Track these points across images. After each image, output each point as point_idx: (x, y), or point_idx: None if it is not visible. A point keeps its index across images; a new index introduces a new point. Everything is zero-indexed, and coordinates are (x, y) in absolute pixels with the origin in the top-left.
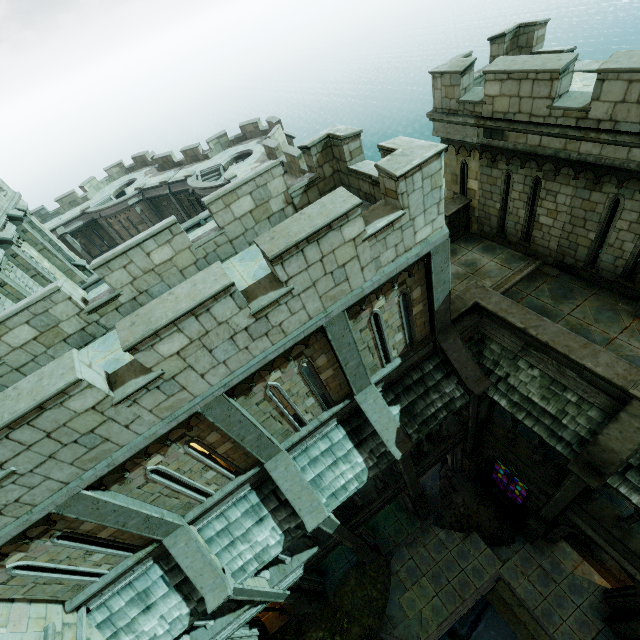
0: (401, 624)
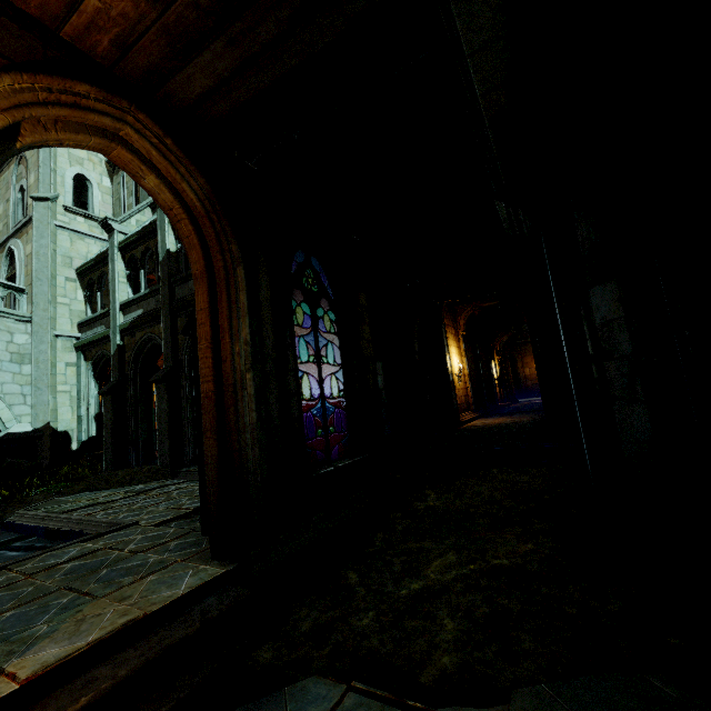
0: (64, 499)
